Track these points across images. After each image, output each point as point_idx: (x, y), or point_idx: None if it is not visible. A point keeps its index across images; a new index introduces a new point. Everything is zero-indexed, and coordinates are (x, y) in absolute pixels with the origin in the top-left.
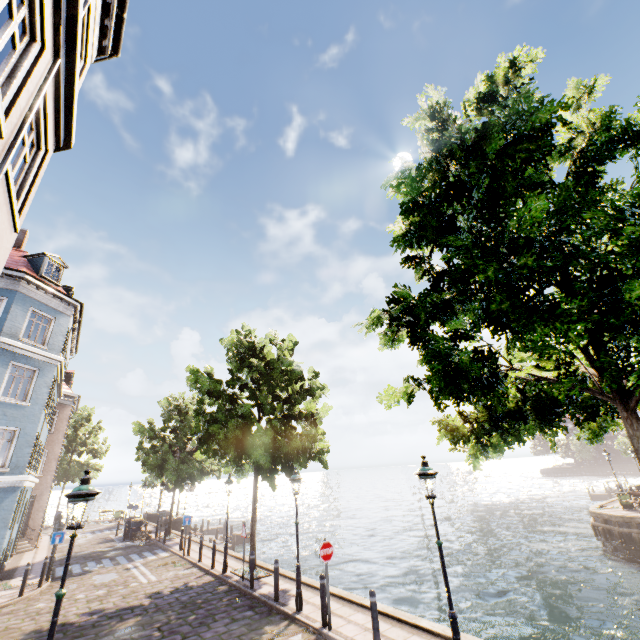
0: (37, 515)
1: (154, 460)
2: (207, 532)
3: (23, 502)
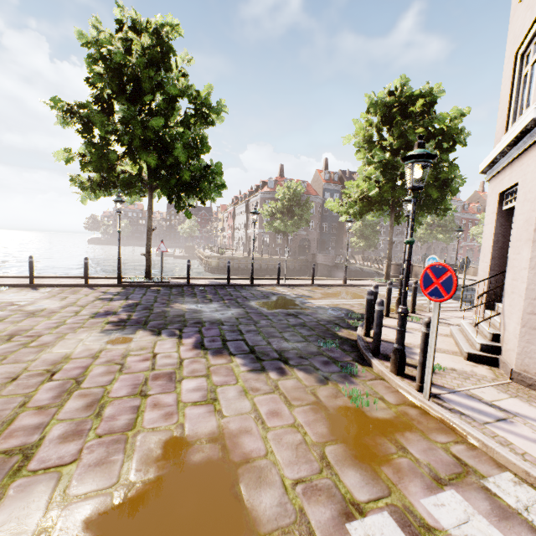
0: None
1: None
2: None
3: None
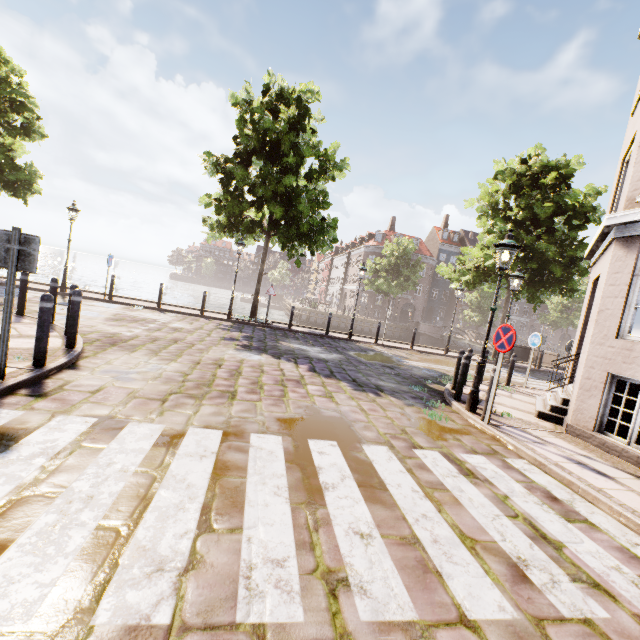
0: None
1: None
2: None
3: None
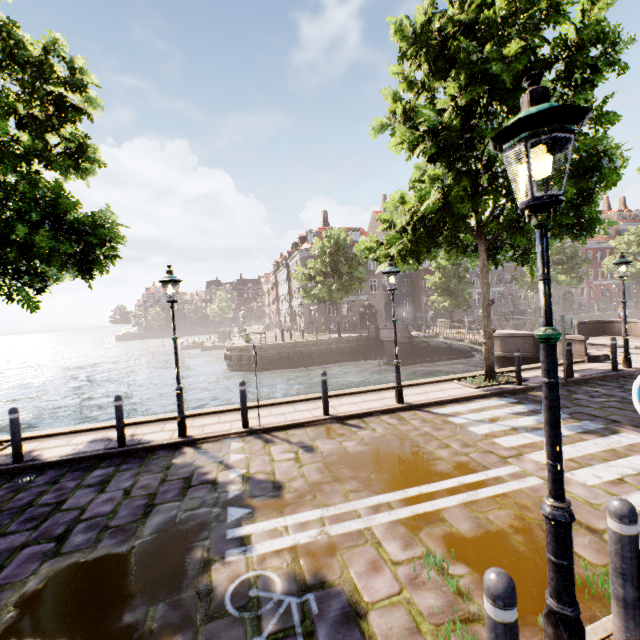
0: None
1: None
2: None
3: None
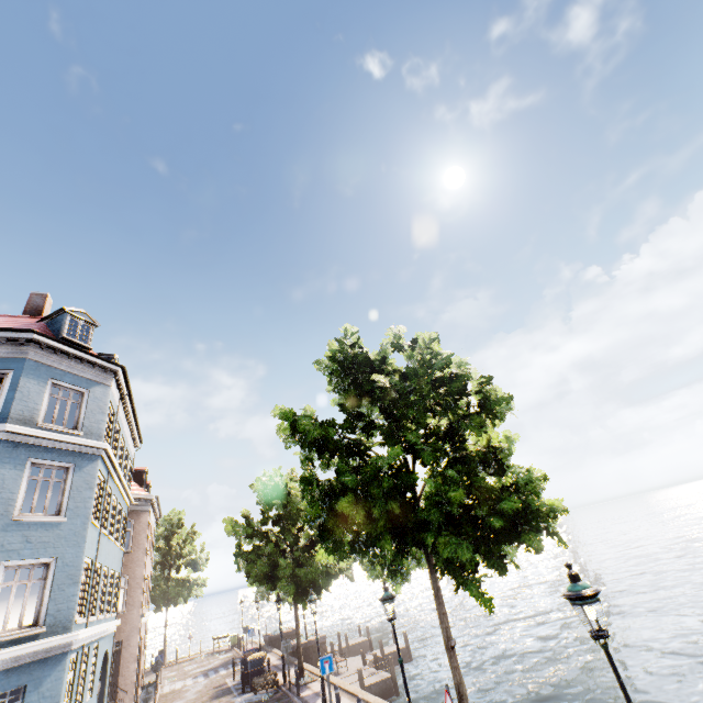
0: (128, 668)
1: (259, 568)
2: (347, 650)
3: (95, 662)
